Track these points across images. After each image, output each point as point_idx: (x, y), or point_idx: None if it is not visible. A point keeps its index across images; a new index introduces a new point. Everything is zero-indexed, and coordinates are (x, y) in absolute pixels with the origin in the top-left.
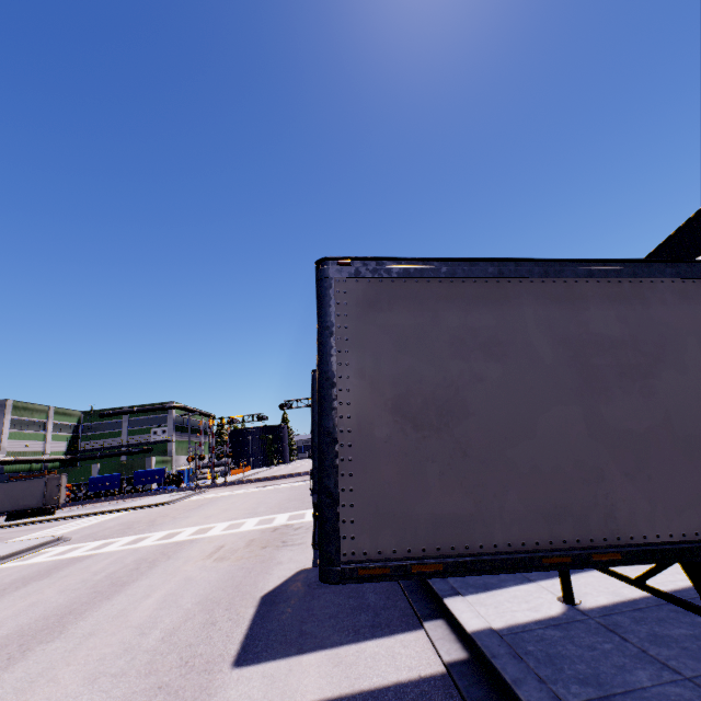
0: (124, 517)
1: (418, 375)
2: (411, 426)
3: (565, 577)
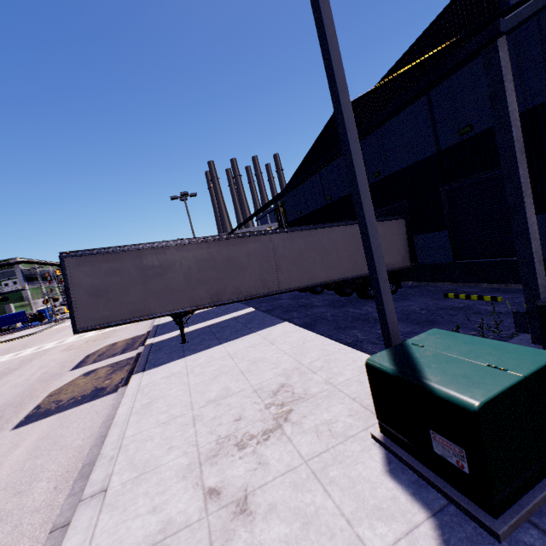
0: (1, 347)
1: (95, 283)
2: (94, 297)
3: None
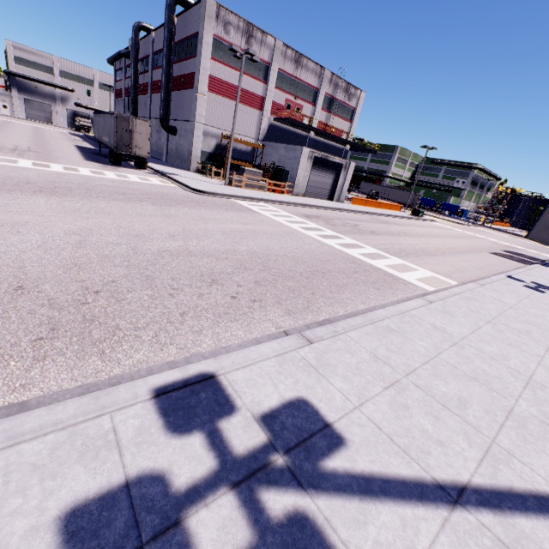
0: (447, 222)
1: None
2: (545, 228)
3: None
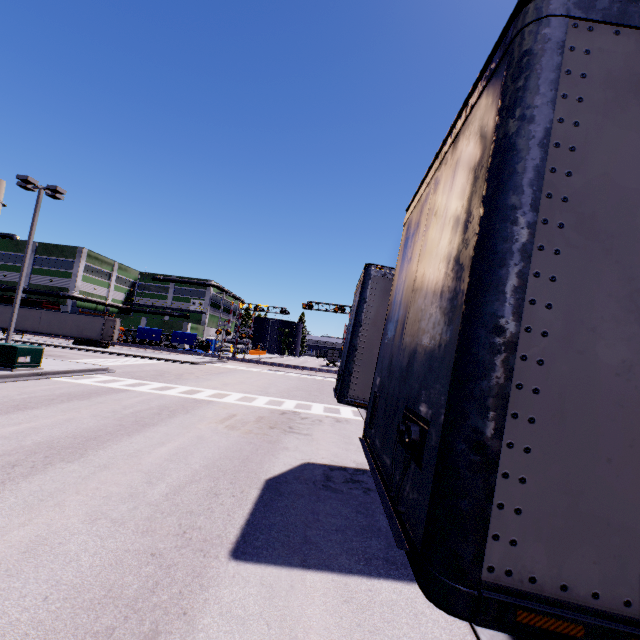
0: (159, 365)
1: None
2: None
3: None
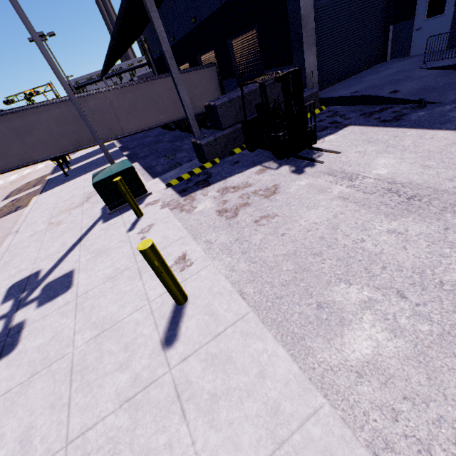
0: None
1: None
2: None
3: (66, 165)
